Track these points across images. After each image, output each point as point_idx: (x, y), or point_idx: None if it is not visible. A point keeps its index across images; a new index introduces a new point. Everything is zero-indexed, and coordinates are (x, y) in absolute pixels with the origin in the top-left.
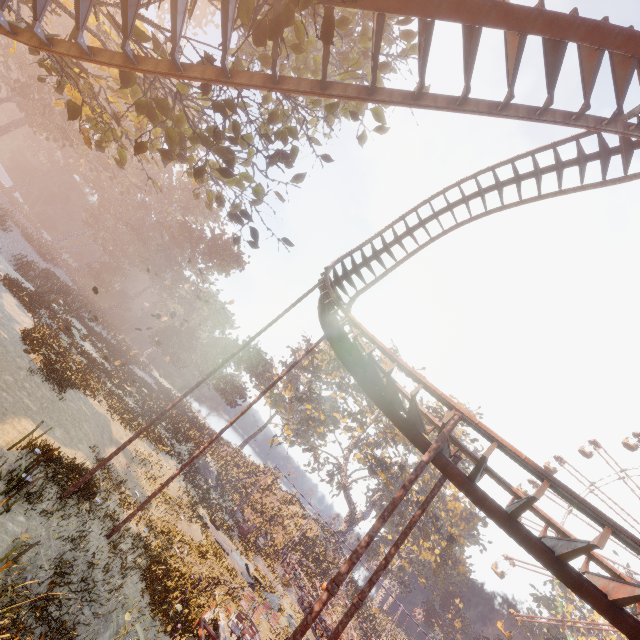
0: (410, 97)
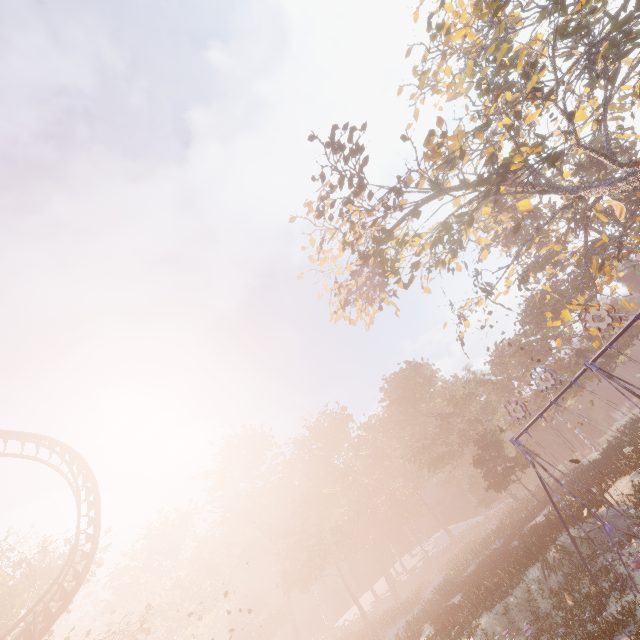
0: None
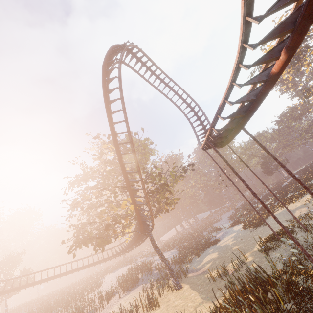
0: (136, 162)
